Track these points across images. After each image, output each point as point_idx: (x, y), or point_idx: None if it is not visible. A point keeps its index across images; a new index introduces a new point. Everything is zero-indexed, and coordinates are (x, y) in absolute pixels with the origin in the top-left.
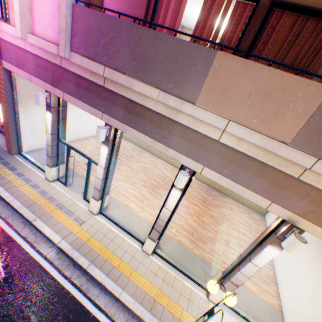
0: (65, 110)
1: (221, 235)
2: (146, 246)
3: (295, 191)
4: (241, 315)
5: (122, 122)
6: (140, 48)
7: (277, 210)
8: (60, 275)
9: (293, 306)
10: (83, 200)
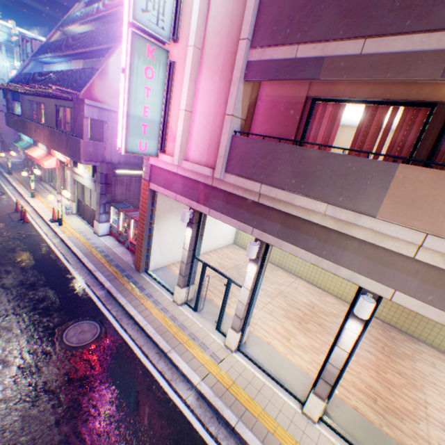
0: (203, 224)
1: (426, 408)
2: (309, 406)
3: None
4: None
5: (276, 237)
6: (303, 165)
7: None
8: (204, 430)
9: None
10: (215, 331)
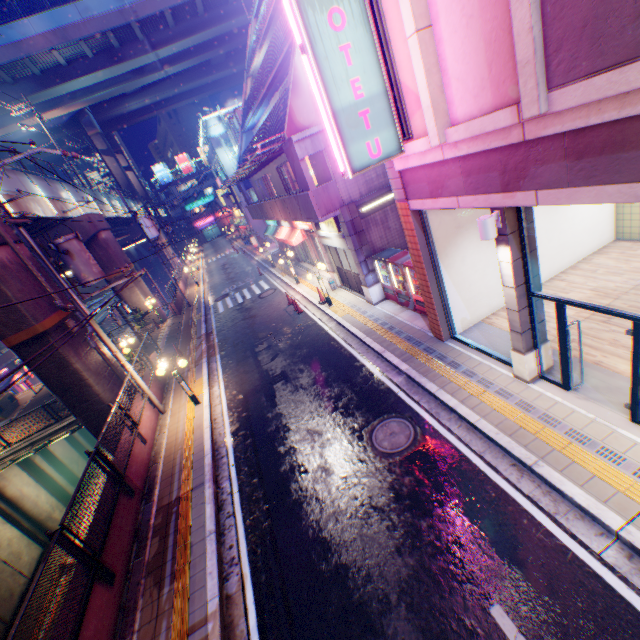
0: (528, 230)
1: None
2: None
3: None
4: None
5: None
6: None
7: None
8: None
9: None
10: (629, 425)
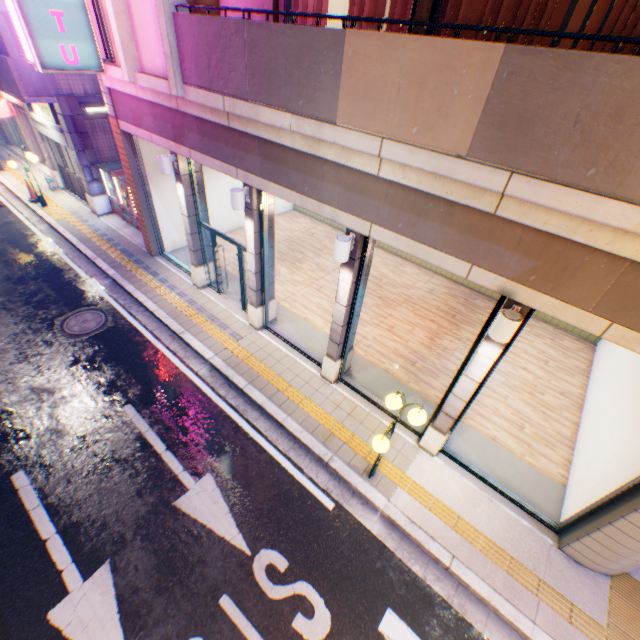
0: (200, 177)
1: None
2: (325, 369)
3: (500, 239)
4: (473, 473)
5: (261, 177)
6: (256, 55)
7: (482, 277)
8: (214, 393)
9: (582, 474)
10: (242, 312)
